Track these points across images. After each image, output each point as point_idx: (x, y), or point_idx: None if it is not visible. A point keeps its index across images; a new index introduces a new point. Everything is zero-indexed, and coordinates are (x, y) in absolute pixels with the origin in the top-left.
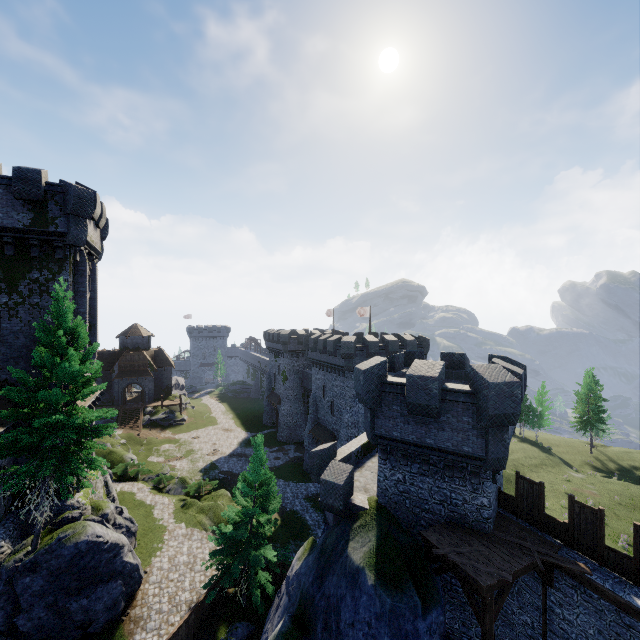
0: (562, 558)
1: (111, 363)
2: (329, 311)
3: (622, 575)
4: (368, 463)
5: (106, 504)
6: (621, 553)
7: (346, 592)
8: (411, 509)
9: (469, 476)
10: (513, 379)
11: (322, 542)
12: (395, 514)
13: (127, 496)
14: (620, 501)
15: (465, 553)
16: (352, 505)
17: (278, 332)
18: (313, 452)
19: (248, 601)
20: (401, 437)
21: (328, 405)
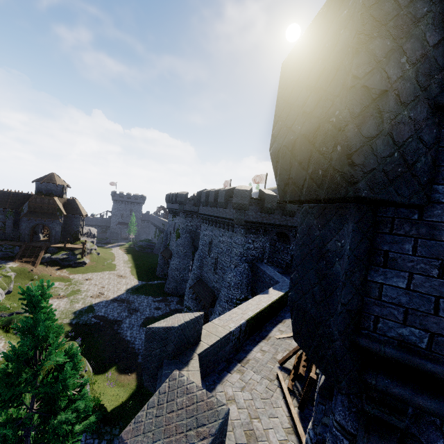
0: None
1: (24, 204)
2: (226, 182)
3: None
4: (255, 352)
5: None
6: None
7: None
8: None
9: None
10: None
11: None
12: None
13: None
14: None
15: None
16: None
17: (177, 193)
18: (151, 329)
19: None
20: None
21: (212, 262)
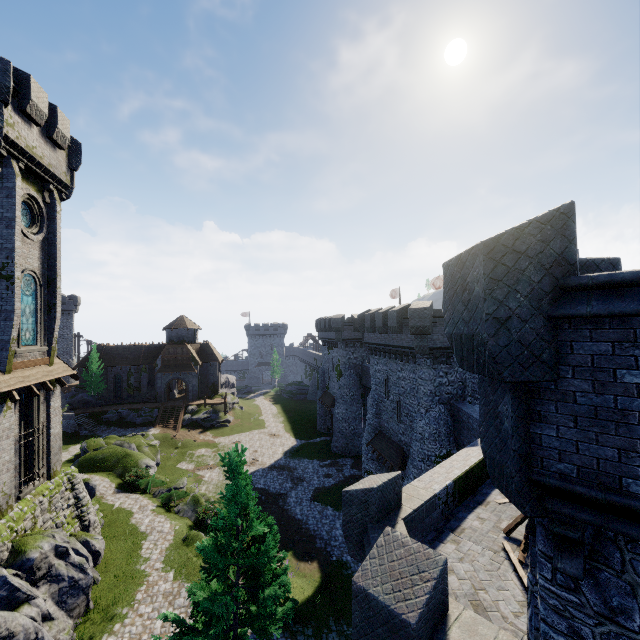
0: None
1: (156, 357)
2: (394, 291)
3: None
4: (471, 521)
5: (36, 542)
6: None
7: None
8: None
9: None
10: None
11: None
12: None
13: (122, 517)
14: None
15: None
16: None
17: (330, 317)
18: (349, 493)
19: None
20: None
21: (392, 407)
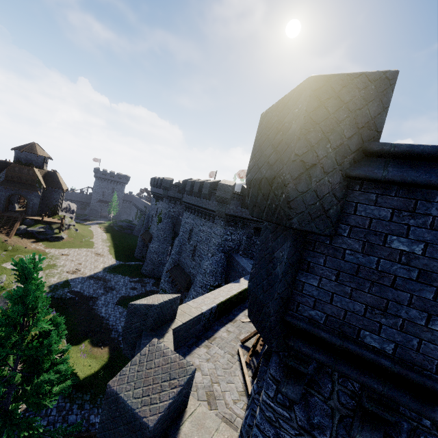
0: None
1: (0, 171)
2: (212, 172)
3: None
4: (222, 332)
5: None
6: None
7: None
8: None
9: None
10: None
11: None
12: None
13: None
14: None
15: None
16: None
17: (162, 178)
18: (134, 306)
19: None
20: (400, 361)
21: (191, 249)
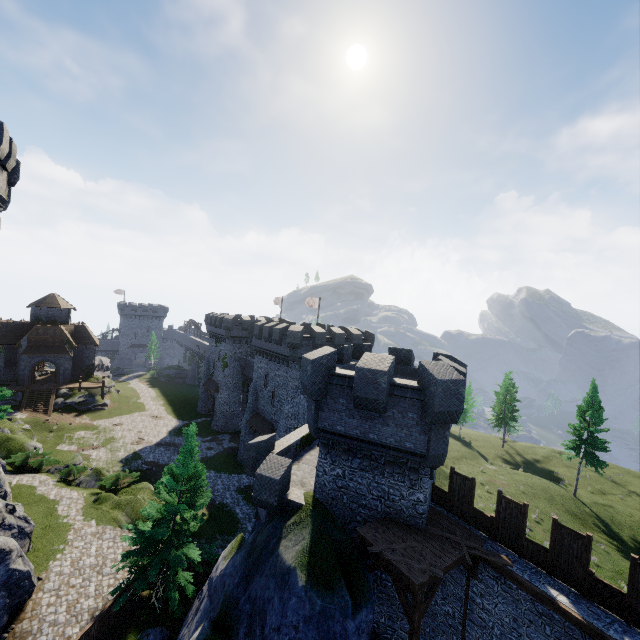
0: (487, 551)
1: (18, 336)
2: (277, 299)
3: (538, 565)
4: (306, 456)
5: None
6: (539, 545)
7: (274, 594)
8: (348, 505)
9: (408, 472)
10: (459, 377)
11: (252, 540)
12: (331, 510)
13: (25, 490)
14: (524, 490)
15: (399, 550)
16: (287, 501)
17: (221, 316)
18: (250, 444)
19: (164, 604)
20: (345, 431)
21: (269, 395)
